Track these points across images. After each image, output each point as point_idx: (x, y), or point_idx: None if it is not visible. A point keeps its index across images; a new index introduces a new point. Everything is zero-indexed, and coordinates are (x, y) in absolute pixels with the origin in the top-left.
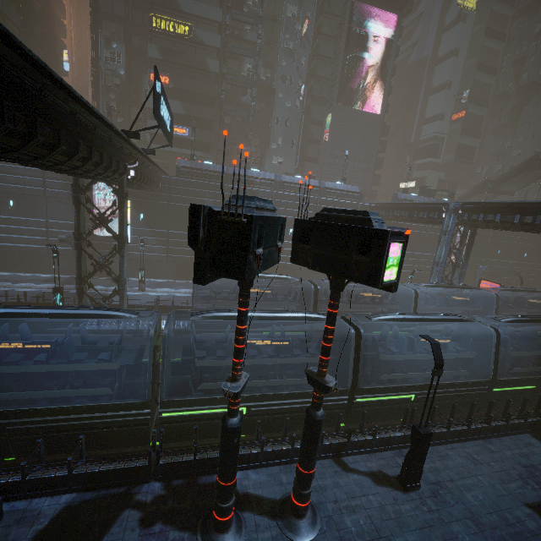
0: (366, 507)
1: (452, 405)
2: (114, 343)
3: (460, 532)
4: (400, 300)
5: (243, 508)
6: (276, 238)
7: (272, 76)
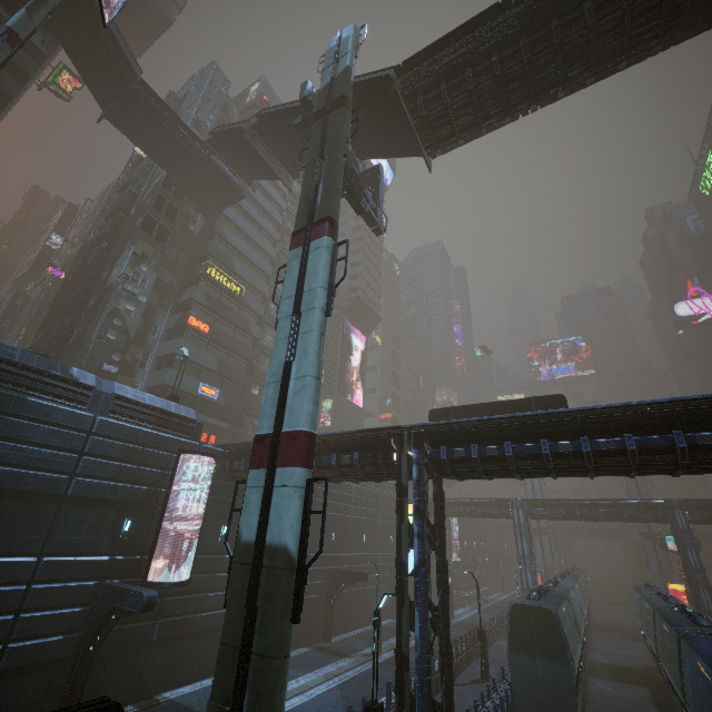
0: None
1: None
2: None
3: None
4: None
5: None
6: None
7: None
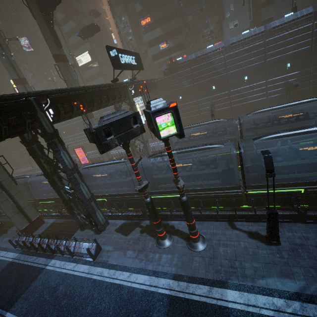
0: (235, 246)
1: None
2: (124, 172)
3: (298, 272)
4: None
5: (175, 234)
6: (130, 125)
7: None
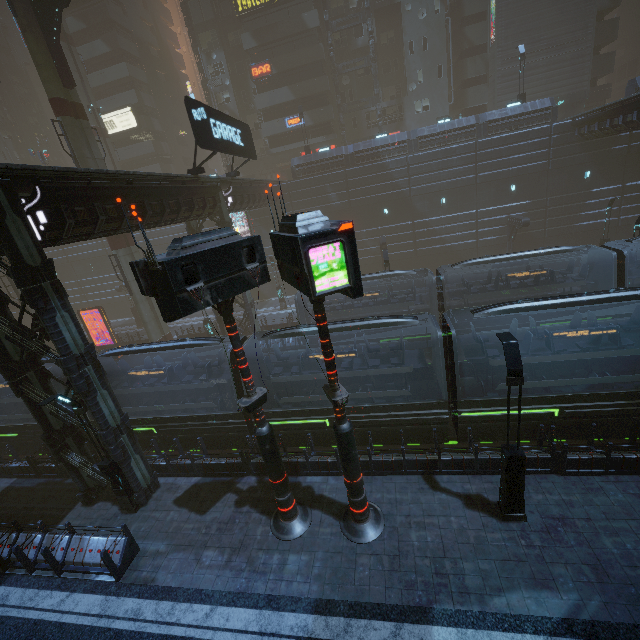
0: (441, 527)
1: (631, 423)
2: (206, 367)
3: (563, 575)
4: (596, 271)
5: (314, 506)
6: (241, 263)
7: None
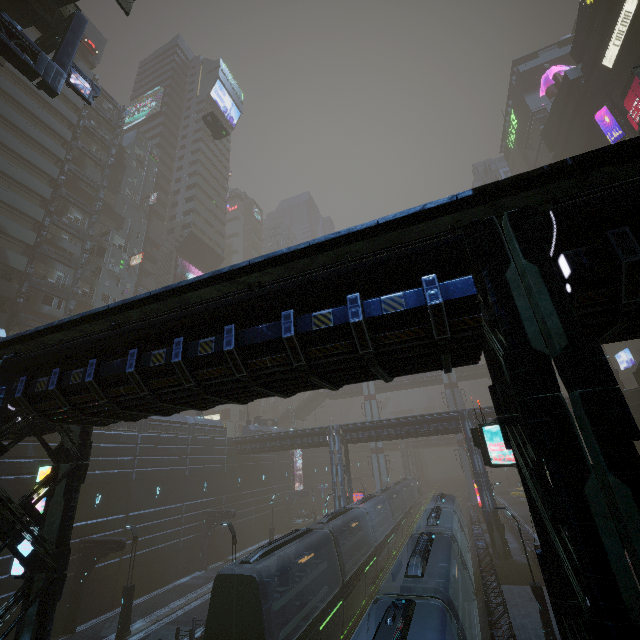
0: None
1: (482, 584)
2: None
3: None
4: None
5: None
6: None
7: (91, 292)
